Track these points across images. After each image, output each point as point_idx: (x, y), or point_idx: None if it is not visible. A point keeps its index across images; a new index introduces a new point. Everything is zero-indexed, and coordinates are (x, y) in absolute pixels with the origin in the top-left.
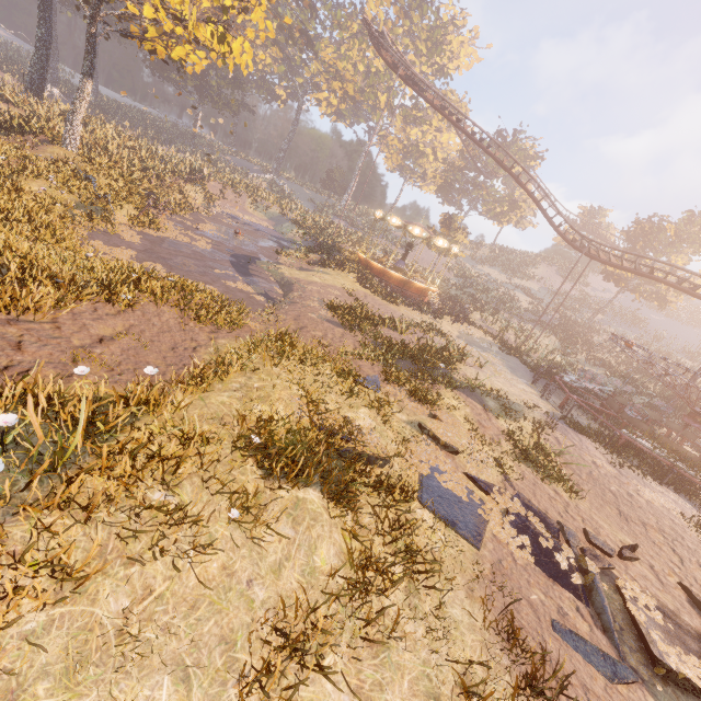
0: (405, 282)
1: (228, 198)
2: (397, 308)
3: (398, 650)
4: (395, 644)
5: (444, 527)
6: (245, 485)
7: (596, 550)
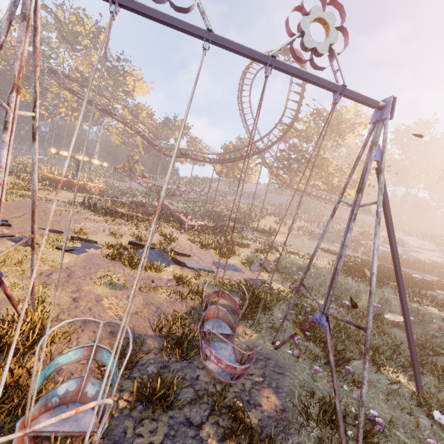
0: (68, 181)
1: None
2: None
3: None
4: None
5: None
6: None
7: None
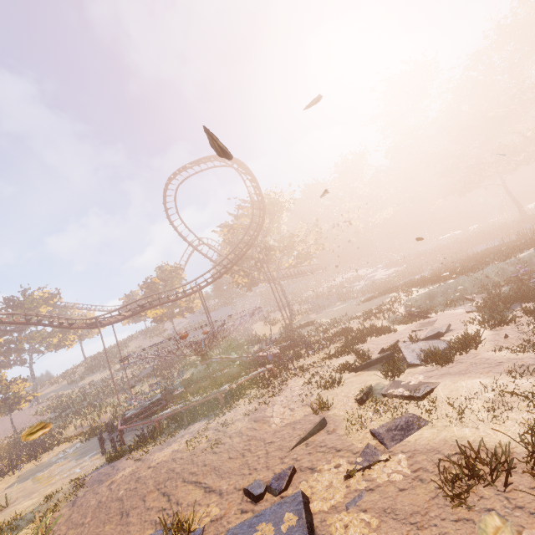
0: None
1: None
2: None
3: None
4: None
5: None
6: None
7: None
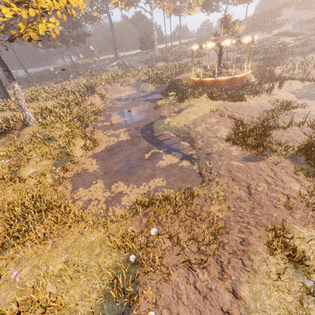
0: (231, 79)
1: (109, 90)
2: (246, 103)
3: None
4: None
5: None
6: None
7: None
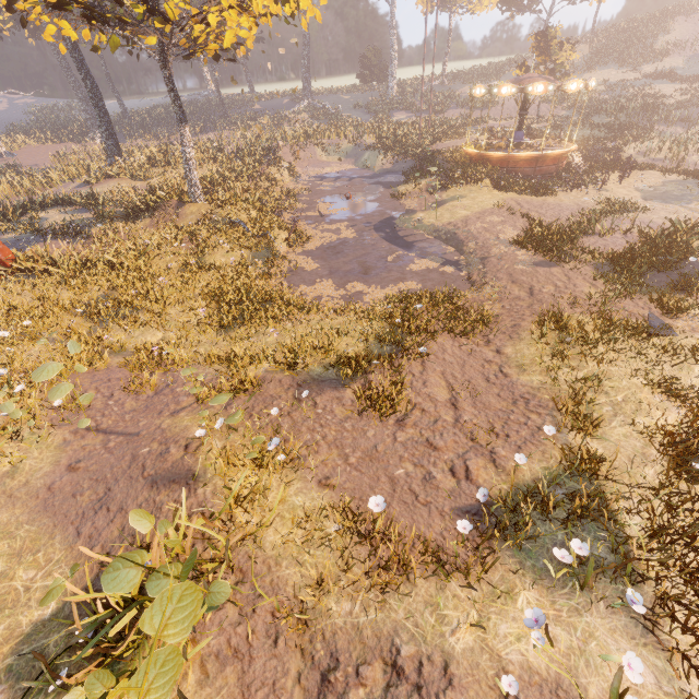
0: (538, 158)
1: (300, 158)
2: (556, 199)
3: None
4: None
5: None
6: None
7: None
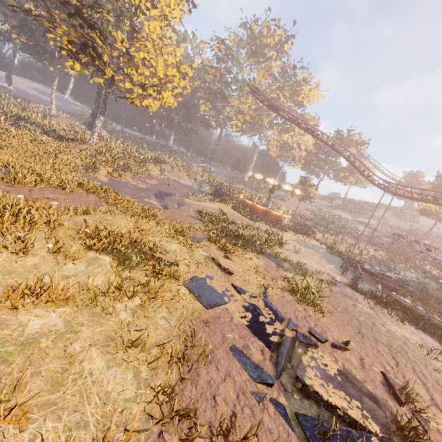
0: (266, 211)
1: (174, 172)
2: (253, 222)
3: (107, 319)
4: (108, 318)
5: (190, 296)
6: (72, 247)
7: (312, 337)
